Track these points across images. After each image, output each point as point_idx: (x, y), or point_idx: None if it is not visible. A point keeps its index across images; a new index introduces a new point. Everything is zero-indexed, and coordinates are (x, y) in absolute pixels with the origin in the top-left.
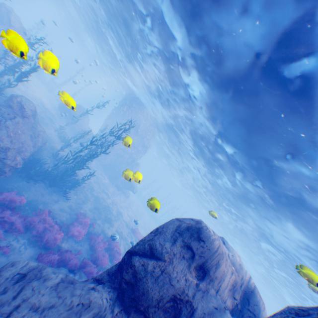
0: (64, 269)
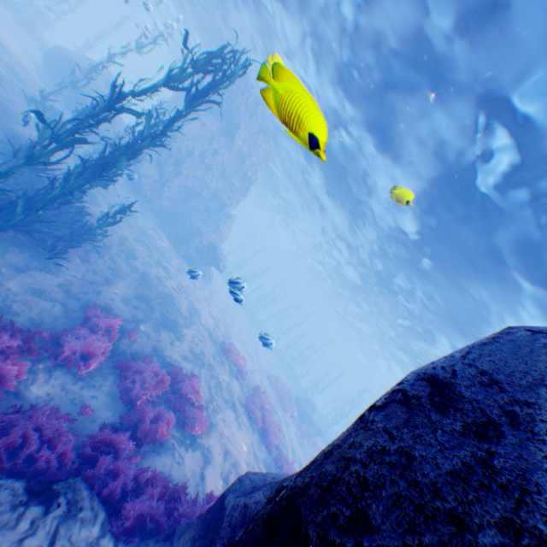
0: (8, 490)
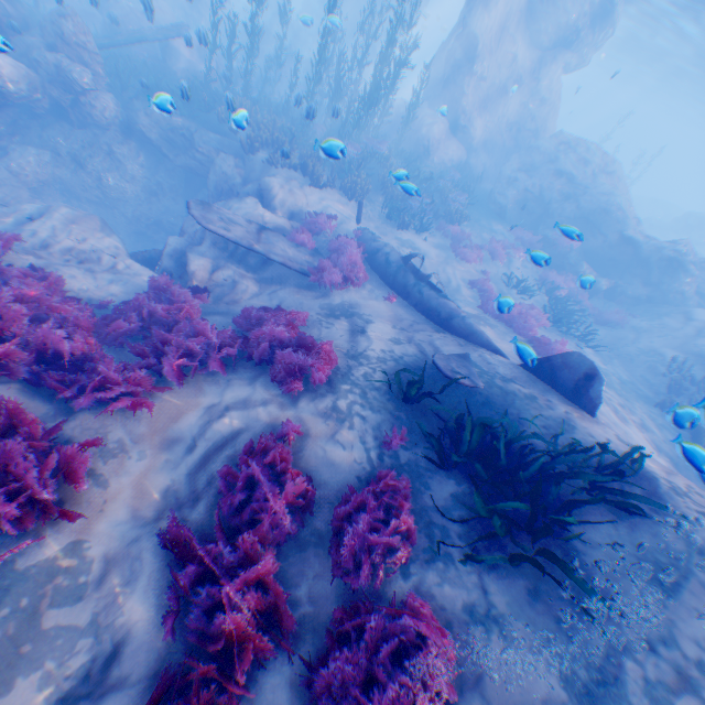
0: None
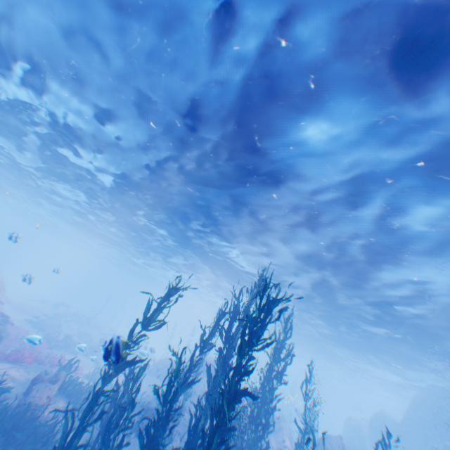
0: None
